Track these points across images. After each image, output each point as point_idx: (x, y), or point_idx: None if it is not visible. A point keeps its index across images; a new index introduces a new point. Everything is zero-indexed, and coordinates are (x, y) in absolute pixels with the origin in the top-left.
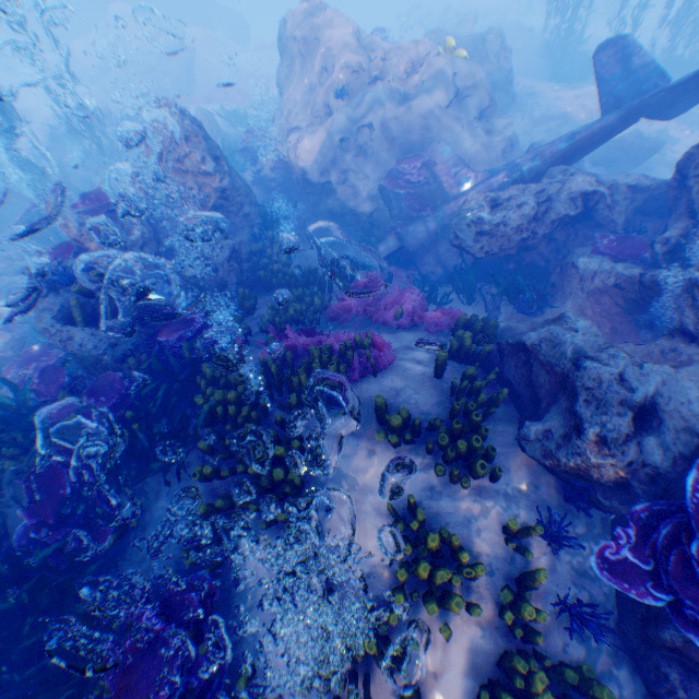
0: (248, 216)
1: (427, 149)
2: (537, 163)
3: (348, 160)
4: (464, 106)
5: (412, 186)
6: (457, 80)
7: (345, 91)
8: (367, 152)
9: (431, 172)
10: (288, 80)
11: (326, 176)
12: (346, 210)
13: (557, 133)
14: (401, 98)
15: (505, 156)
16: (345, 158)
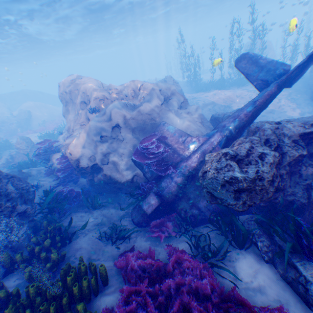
0: (24, 212)
1: (157, 129)
2: (238, 122)
3: (107, 146)
4: (170, 103)
5: (155, 155)
6: (162, 92)
7: (99, 110)
8: (119, 139)
9: (165, 142)
10: (68, 112)
11: (93, 160)
12: (113, 178)
13: (213, 109)
14: (132, 106)
15: (202, 123)
16: (105, 146)
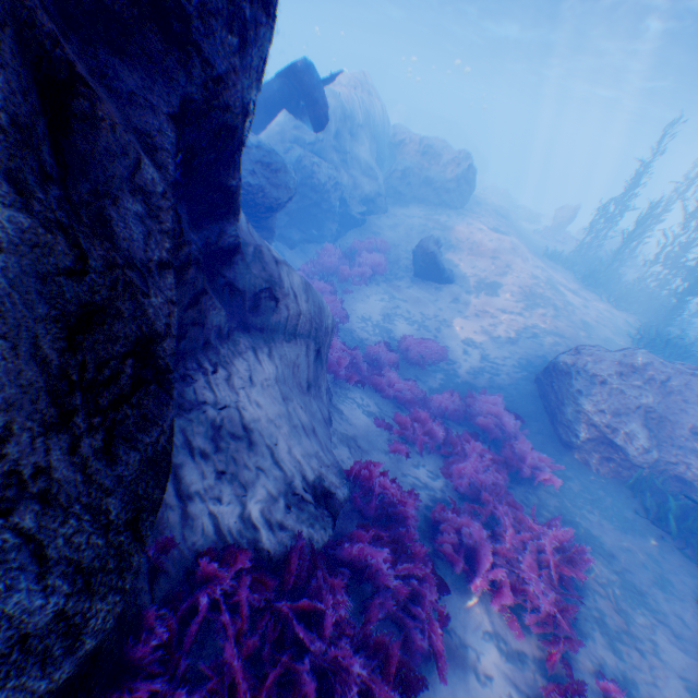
0: None
1: None
2: None
3: None
4: None
5: None
6: None
7: None
8: None
9: None
10: None
11: None
12: None
13: (427, 231)
14: None
15: None
16: None
